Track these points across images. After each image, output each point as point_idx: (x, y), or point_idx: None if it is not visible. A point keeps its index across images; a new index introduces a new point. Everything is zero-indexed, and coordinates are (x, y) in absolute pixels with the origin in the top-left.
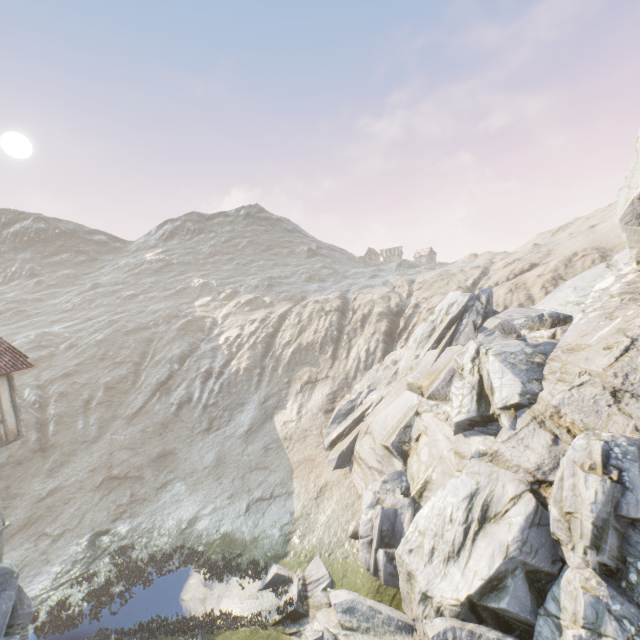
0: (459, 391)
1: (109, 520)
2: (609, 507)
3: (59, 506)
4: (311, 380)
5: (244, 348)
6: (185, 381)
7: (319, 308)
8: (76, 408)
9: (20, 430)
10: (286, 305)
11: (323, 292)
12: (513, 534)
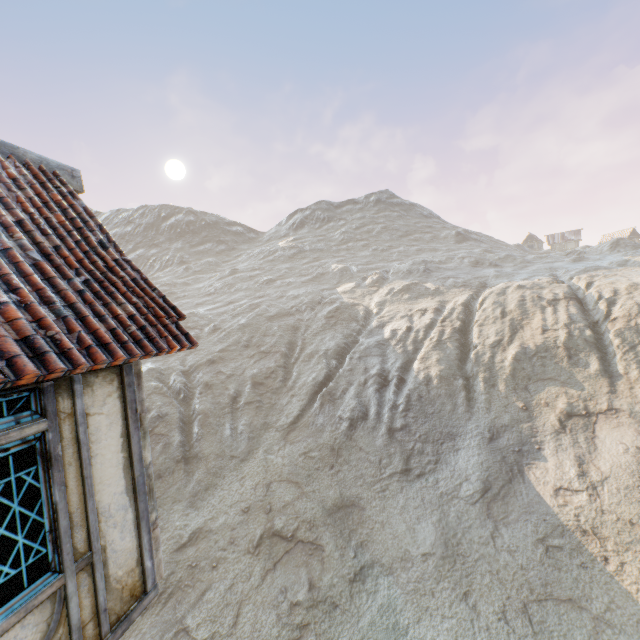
0: None
1: (281, 638)
2: None
3: (204, 570)
4: (576, 411)
5: (425, 346)
6: (351, 386)
7: (532, 295)
8: (222, 406)
9: (147, 570)
10: (462, 293)
11: (511, 277)
12: None
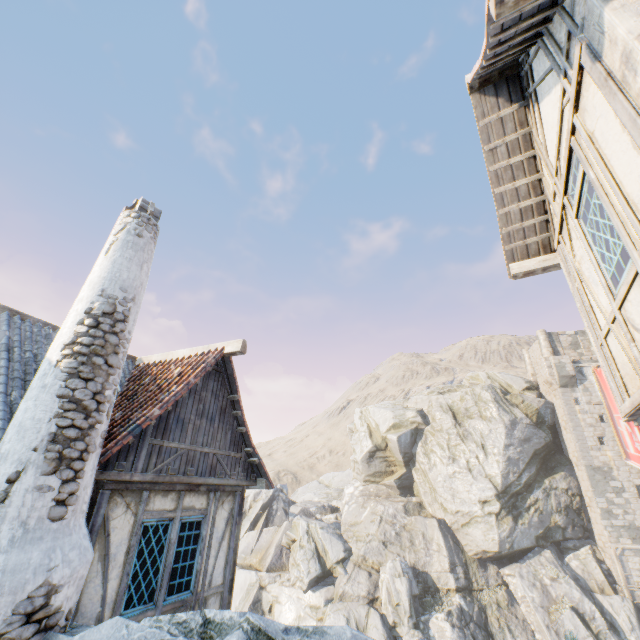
0: (304, 556)
1: None
2: (410, 591)
3: None
4: None
5: None
6: None
7: None
8: None
9: None
10: None
11: None
12: (381, 629)
